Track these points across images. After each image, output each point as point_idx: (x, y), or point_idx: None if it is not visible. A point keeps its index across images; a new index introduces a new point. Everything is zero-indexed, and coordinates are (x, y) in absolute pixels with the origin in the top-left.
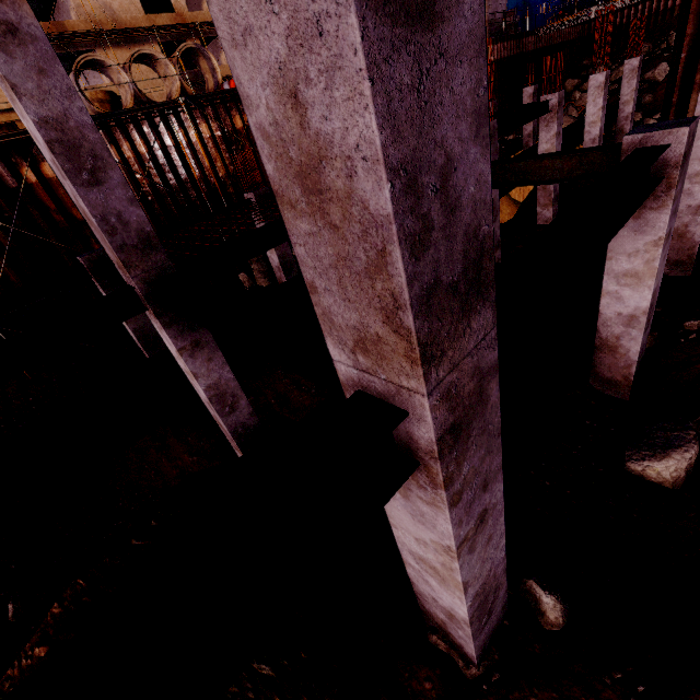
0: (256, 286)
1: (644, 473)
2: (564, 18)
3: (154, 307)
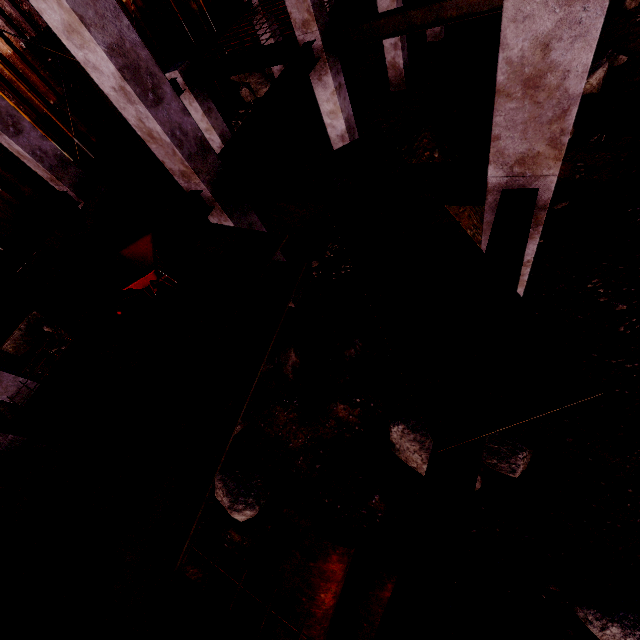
0: (257, 98)
1: (584, 89)
2: None
3: (326, 55)
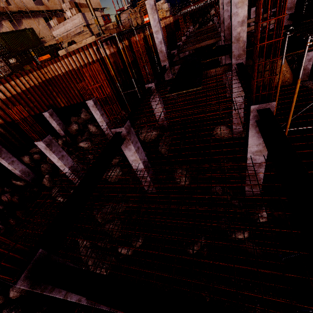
0: (174, 72)
1: None
2: (184, 10)
3: None
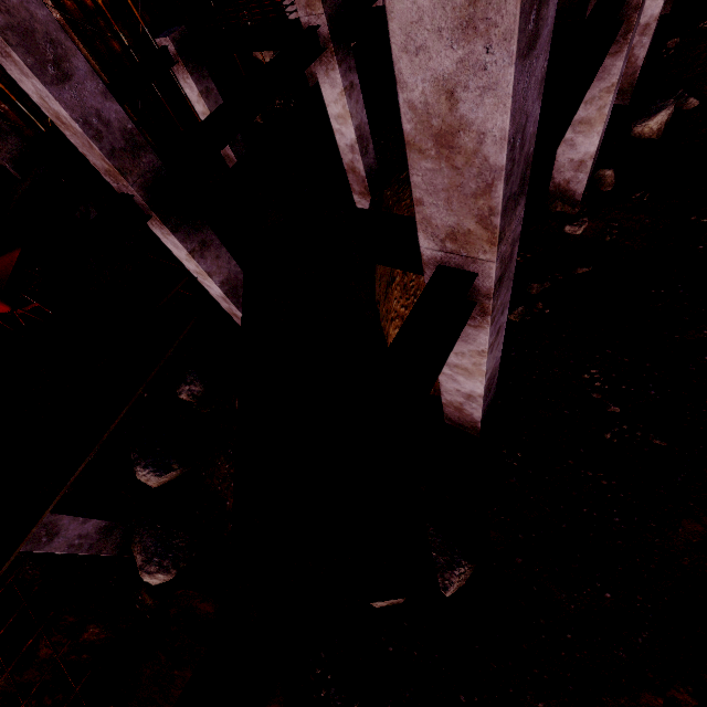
0: None
1: (642, 132)
2: None
3: (334, 45)
